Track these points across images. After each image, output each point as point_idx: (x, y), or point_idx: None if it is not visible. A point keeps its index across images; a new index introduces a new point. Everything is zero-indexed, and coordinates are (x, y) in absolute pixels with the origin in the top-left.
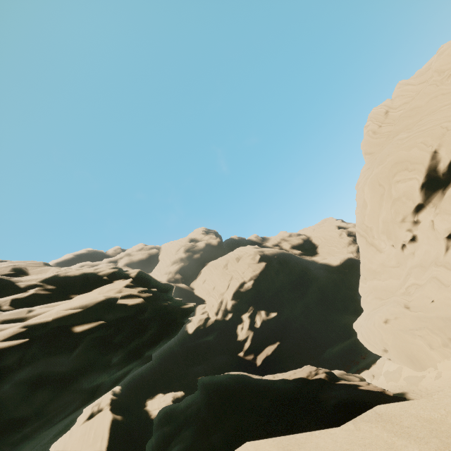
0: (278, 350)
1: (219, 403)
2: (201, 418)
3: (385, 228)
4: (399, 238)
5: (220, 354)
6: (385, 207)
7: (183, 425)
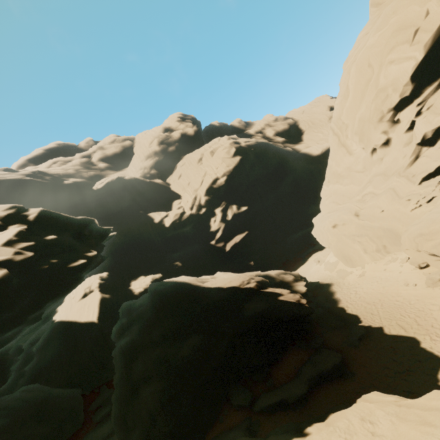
0: (246, 238)
1: (161, 308)
2: (147, 317)
3: (359, 128)
4: (372, 141)
5: (195, 242)
6: (367, 100)
7: (136, 319)
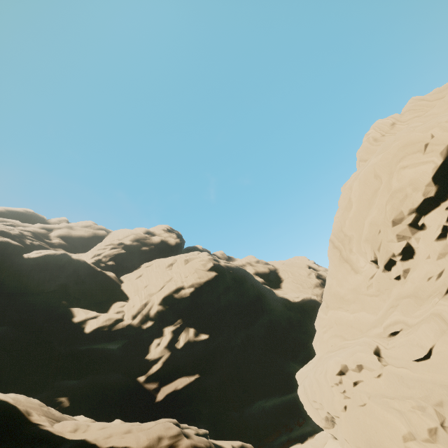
0: (194, 386)
1: None
2: None
3: (371, 234)
4: (390, 250)
5: (114, 371)
6: (378, 203)
7: None
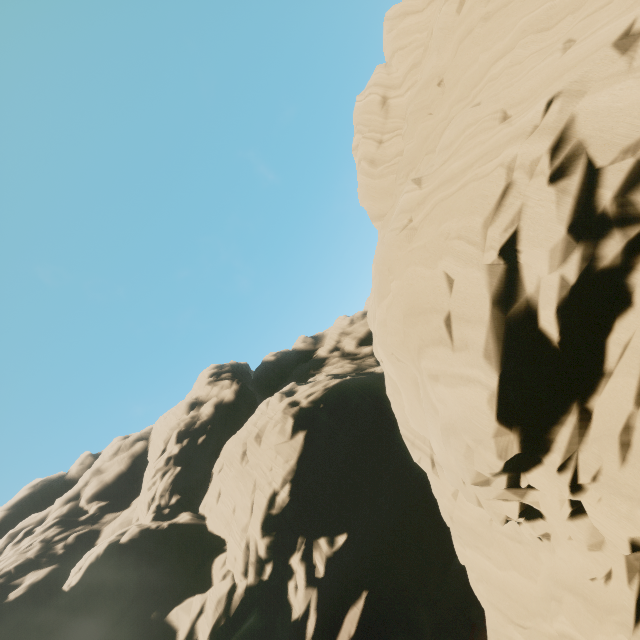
0: (370, 606)
1: None
2: None
3: (453, 479)
4: (498, 512)
5: None
6: (433, 431)
7: None
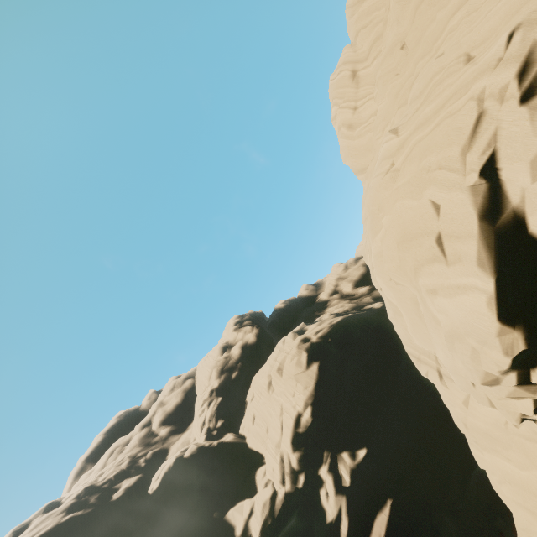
0: (395, 512)
1: None
2: None
3: (462, 383)
4: (512, 410)
5: None
6: (437, 341)
7: None
